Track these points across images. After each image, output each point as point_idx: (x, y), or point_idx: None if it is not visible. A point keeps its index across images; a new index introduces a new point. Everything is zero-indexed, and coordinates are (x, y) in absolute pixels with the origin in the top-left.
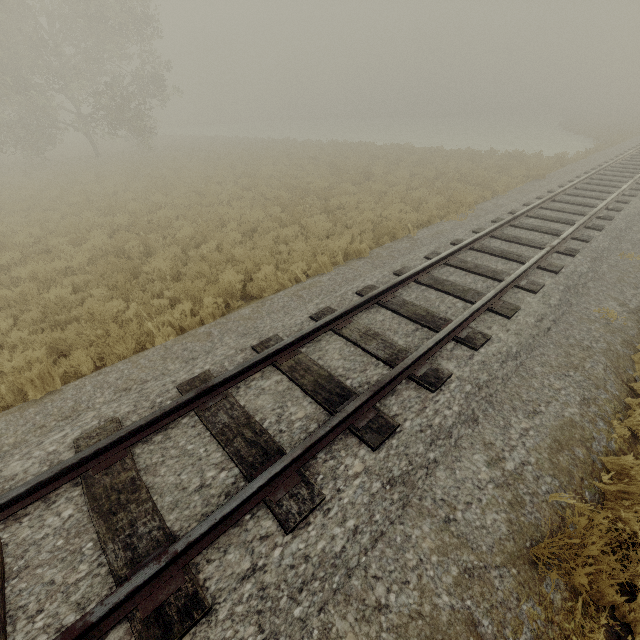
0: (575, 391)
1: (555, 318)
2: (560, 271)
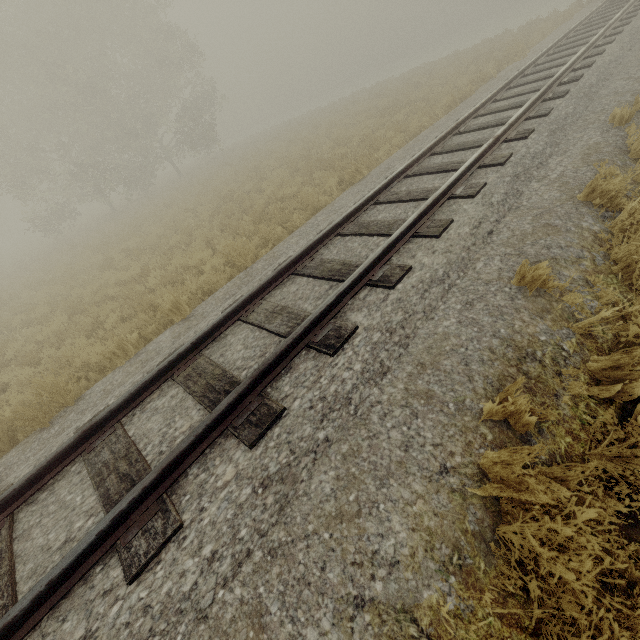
0: None
1: (631, 45)
2: (622, 32)
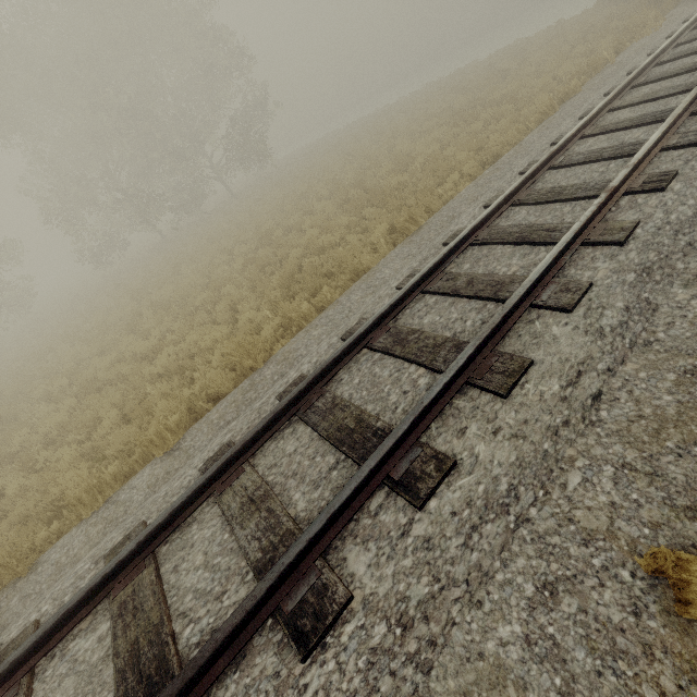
0: None
1: None
2: None
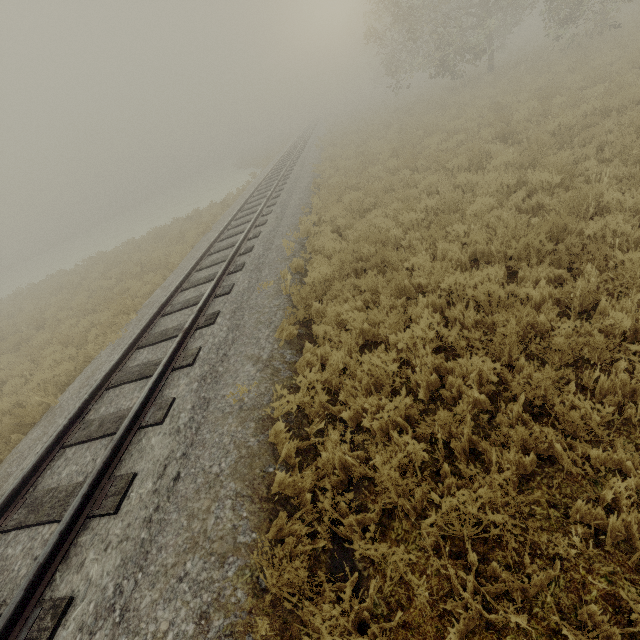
0: (188, 612)
1: (185, 448)
2: (198, 357)
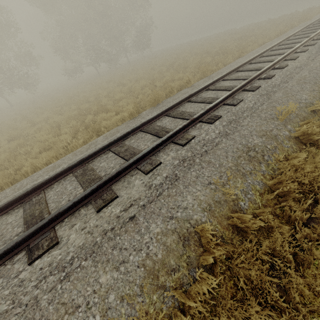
0: None
1: None
2: None
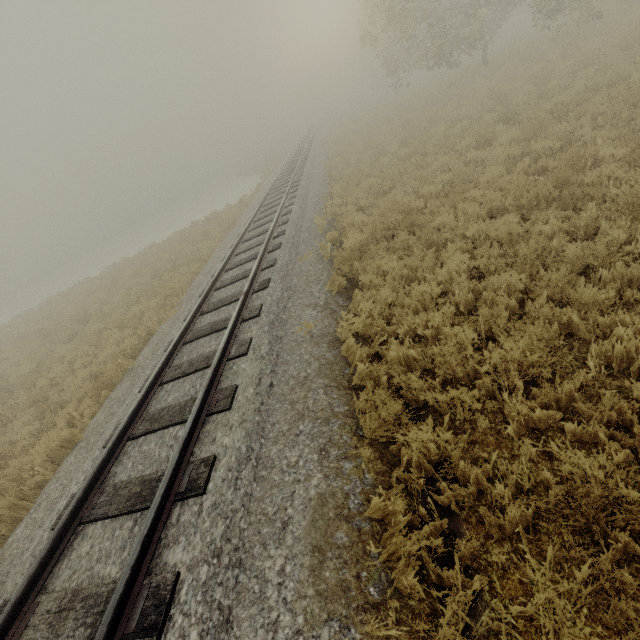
0: (310, 449)
1: (272, 367)
2: (261, 311)
